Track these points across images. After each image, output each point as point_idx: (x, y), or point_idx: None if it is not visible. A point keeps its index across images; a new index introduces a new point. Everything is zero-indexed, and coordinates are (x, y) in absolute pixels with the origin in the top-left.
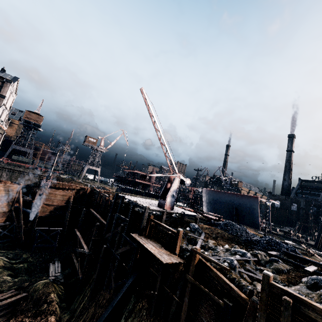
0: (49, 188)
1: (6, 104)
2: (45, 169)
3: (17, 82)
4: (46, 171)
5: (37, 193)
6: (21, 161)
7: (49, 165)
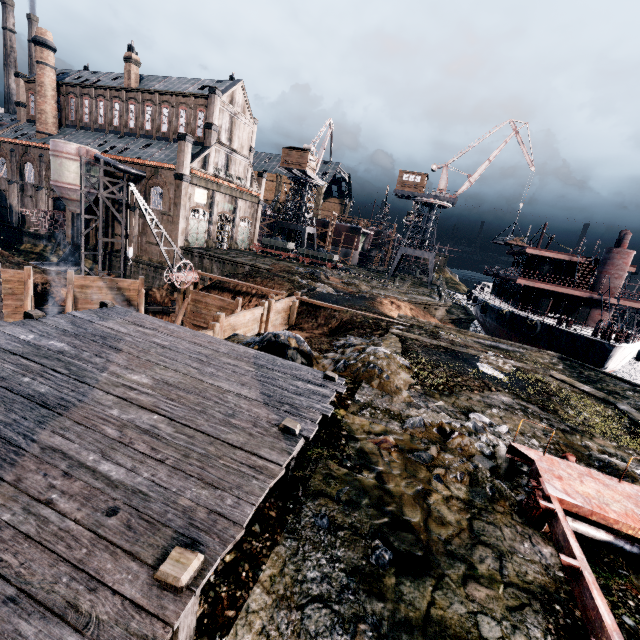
0: (194, 291)
1: (233, 142)
2: (309, 260)
3: (243, 90)
4: (321, 264)
5: (178, 300)
6: (275, 247)
7: (313, 250)
